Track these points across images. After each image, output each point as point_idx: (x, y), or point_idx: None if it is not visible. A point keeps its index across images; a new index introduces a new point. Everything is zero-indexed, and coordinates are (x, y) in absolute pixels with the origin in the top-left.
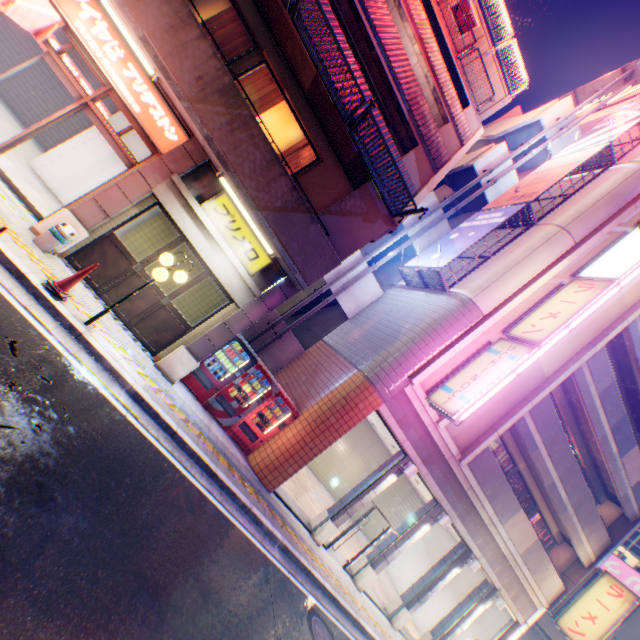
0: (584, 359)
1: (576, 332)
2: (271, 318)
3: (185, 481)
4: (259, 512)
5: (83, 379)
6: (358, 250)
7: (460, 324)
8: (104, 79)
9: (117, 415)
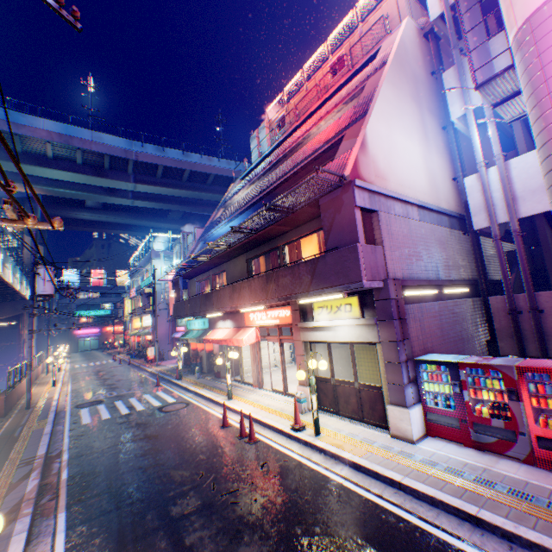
0: None
1: None
2: (505, 306)
3: (412, 531)
4: None
5: (306, 468)
6: (469, 177)
7: (548, 48)
8: (275, 325)
9: (330, 484)
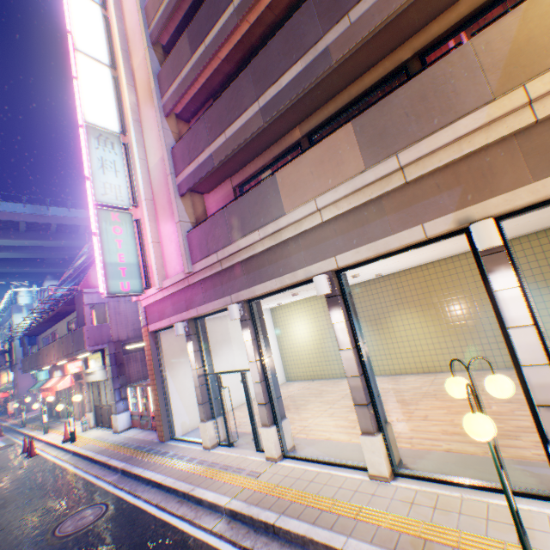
0: (157, 104)
1: (152, 114)
2: None
3: (64, 471)
4: (114, 460)
5: (48, 461)
6: None
7: None
8: None
9: (51, 464)
